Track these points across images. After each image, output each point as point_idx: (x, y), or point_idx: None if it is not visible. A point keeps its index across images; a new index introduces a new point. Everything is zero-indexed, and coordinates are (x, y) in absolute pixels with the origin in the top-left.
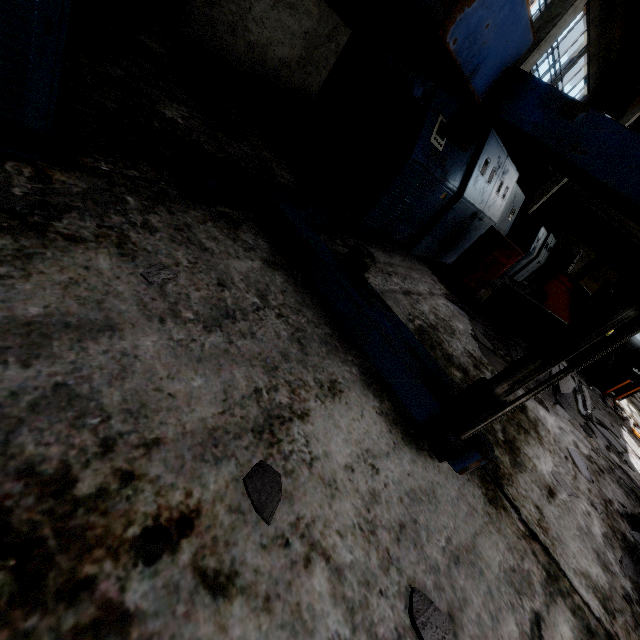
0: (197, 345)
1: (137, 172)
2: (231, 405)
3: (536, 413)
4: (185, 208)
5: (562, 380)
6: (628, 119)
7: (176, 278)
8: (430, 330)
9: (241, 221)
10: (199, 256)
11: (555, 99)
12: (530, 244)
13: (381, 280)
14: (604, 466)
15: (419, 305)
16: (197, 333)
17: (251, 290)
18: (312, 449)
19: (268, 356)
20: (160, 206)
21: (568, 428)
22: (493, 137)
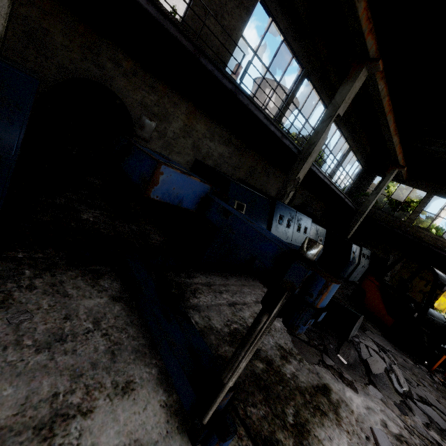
0: (23, 363)
1: (42, 254)
2: (27, 408)
3: (341, 395)
4: (66, 271)
5: (371, 362)
6: (388, 178)
7: (31, 318)
8: (244, 331)
9: (106, 273)
10: (59, 300)
11: (221, 209)
12: (349, 256)
13: (211, 297)
14: (418, 445)
15: (241, 312)
16: (28, 354)
17: (89, 319)
18: (82, 441)
19: (79, 366)
20: (47, 272)
21: (378, 407)
22: (280, 204)
